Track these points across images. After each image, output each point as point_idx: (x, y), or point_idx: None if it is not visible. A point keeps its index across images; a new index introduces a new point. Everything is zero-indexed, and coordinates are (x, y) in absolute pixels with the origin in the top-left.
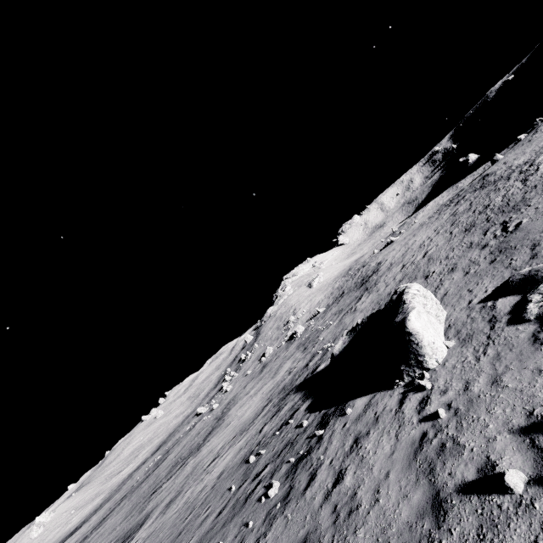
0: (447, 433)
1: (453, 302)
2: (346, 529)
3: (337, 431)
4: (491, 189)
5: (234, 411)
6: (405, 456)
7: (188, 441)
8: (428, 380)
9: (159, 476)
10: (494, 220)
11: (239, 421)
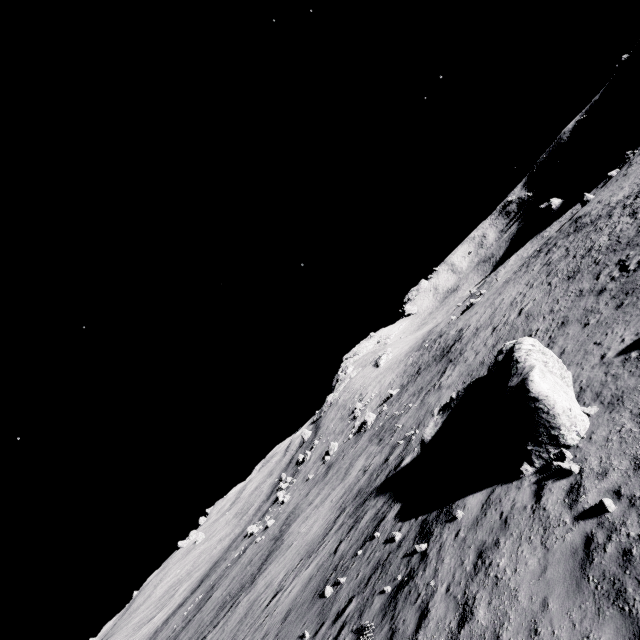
0: (628, 534)
1: (577, 360)
2: None
3: (447, 543)
4: (590, 230)
5: (296, 527)
6: (566, 574)
7: (238, 572)
8: (571, 461)
9: (202, 622)
10: (605, 261)
11: (304, 540)
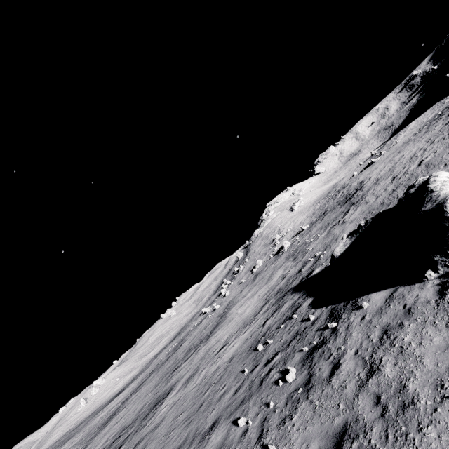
0: None
1: None
2: (404, 424)
3: (354, 323)
4: None
5: (234, 310)
6: None
7: (198, 333)
8: None
9: (177, 358)
10: None
11: (241, 317)
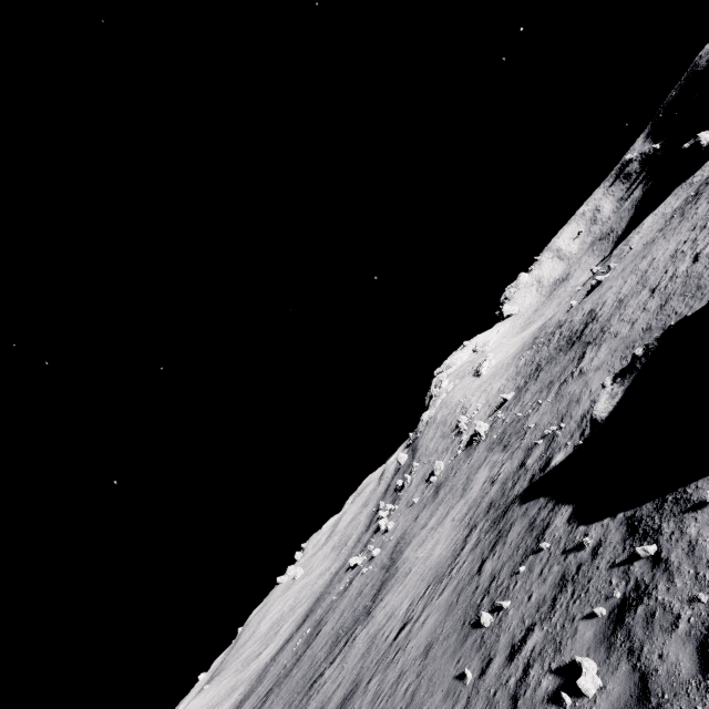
0: None
1: None
2: None
3: (705, 539)
4: None
5: (411, 552)
6: None
7: (348, 604)
8: None
9: (314, 658)
10: None
11: (426, 564)
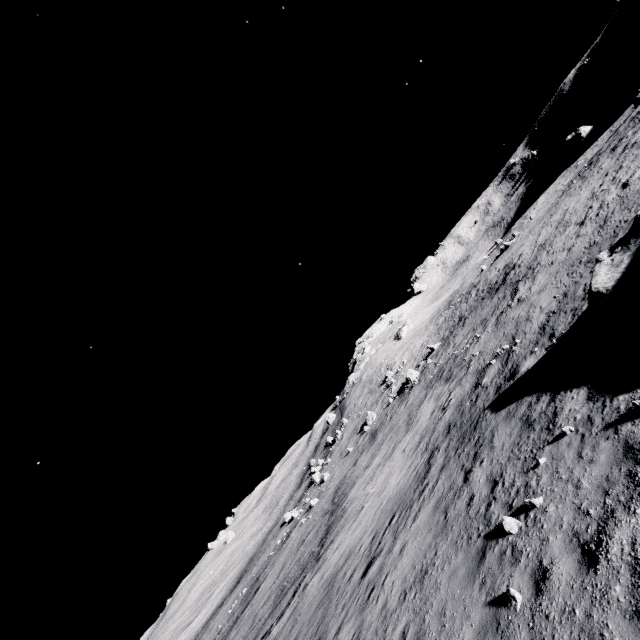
0: None
1: None
2: None
3: None
4: None
5: (358, 491)
6: None
7: (289, 556)
8: None
9: (256, 617)
10: None
11: (382, 497)
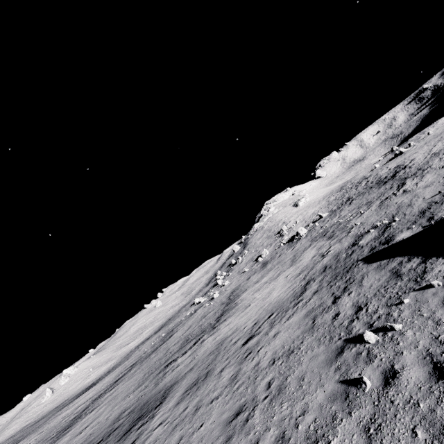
0: None
1: None
2: None
3: None
4: None
5: (248, 295)
6: None
7: (194, 322)
8: None
9: (168, 350)
10: None
11: (265, 301)
